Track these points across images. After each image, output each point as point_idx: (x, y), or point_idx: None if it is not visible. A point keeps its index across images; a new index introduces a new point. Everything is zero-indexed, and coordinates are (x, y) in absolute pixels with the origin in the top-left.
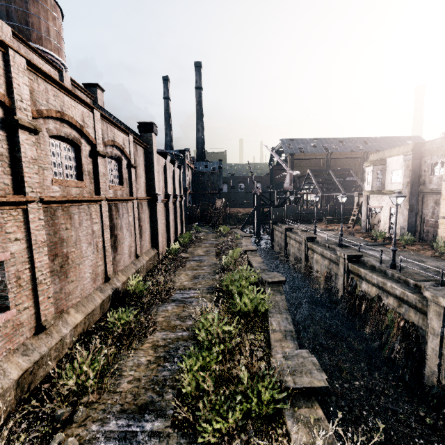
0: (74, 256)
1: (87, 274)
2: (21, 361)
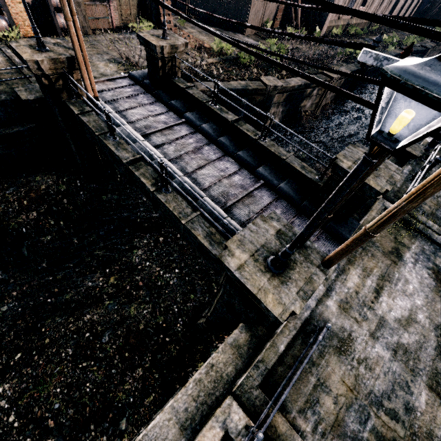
0: (375, 0)
1: (372, 10)
2: (359, 21)
